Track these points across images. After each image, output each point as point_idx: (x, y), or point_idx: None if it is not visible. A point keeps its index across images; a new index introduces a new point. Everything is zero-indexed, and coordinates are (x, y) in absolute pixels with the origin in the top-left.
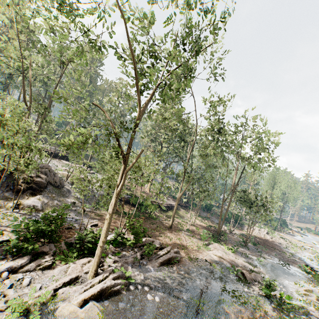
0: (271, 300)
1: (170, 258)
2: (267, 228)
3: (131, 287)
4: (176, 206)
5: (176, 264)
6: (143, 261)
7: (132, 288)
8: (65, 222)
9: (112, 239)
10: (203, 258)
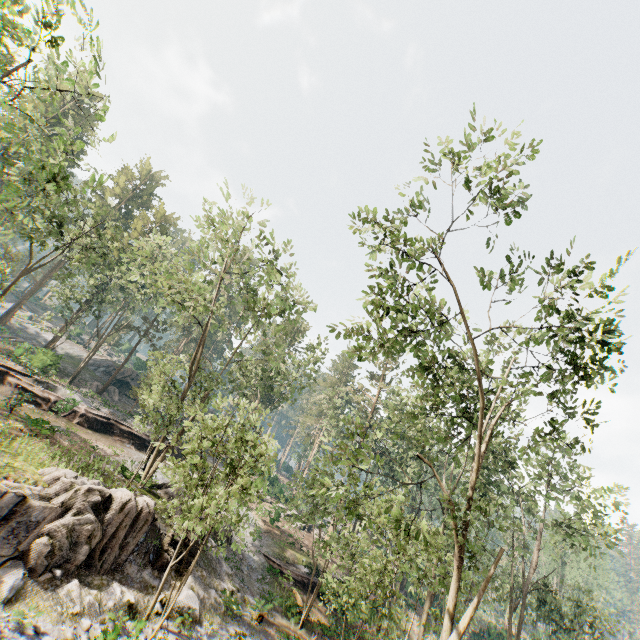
0: None
1: None
2: None
3: None
4: (426, 615)
5: None
6: None
7: None
8: None
9: None
10: None
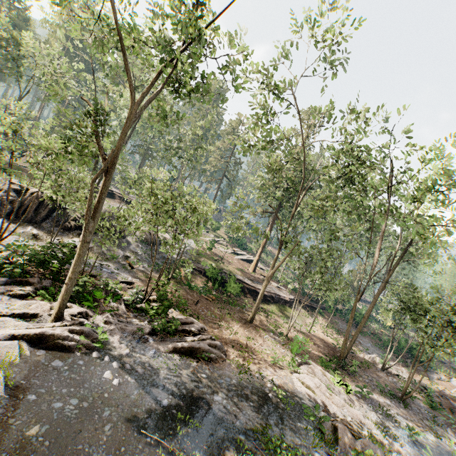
0: None
1: (194, 348)
2: None
3: (94, 353)
4: (263, 289)
5: (202, 361)
6: (150, 338)
7: (95, 356)
8: (70, 258)
9: (127, 299)
10: (269, 376)
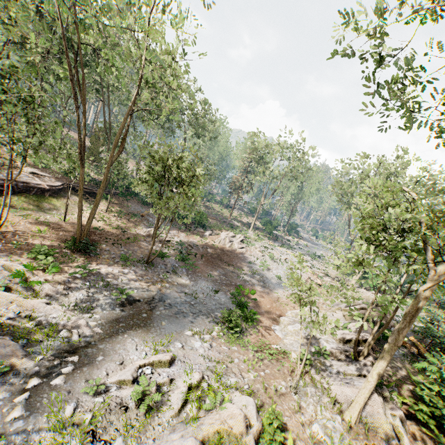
0: None
1: None
2: (253, 234)
3: None
4: None
5: None
6: None
7: None
8: None
9: None
10: None
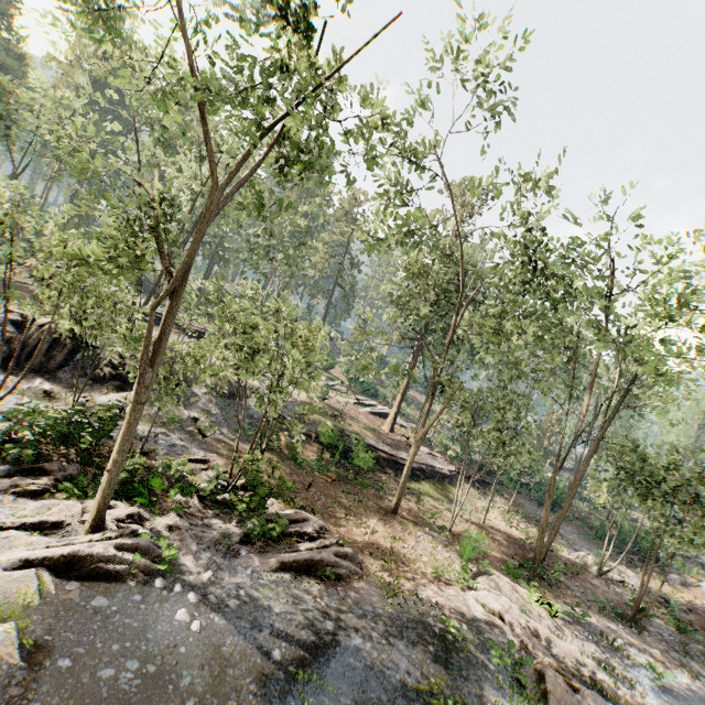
0: None
1: (313, 561)
2: None
3: (158, 581)
4: (411, 460)
5: (327, 581)
6: (242, 549)
7: (159, 585)
8: (109, 428)
9: (202, 487)
10: (431, 599)
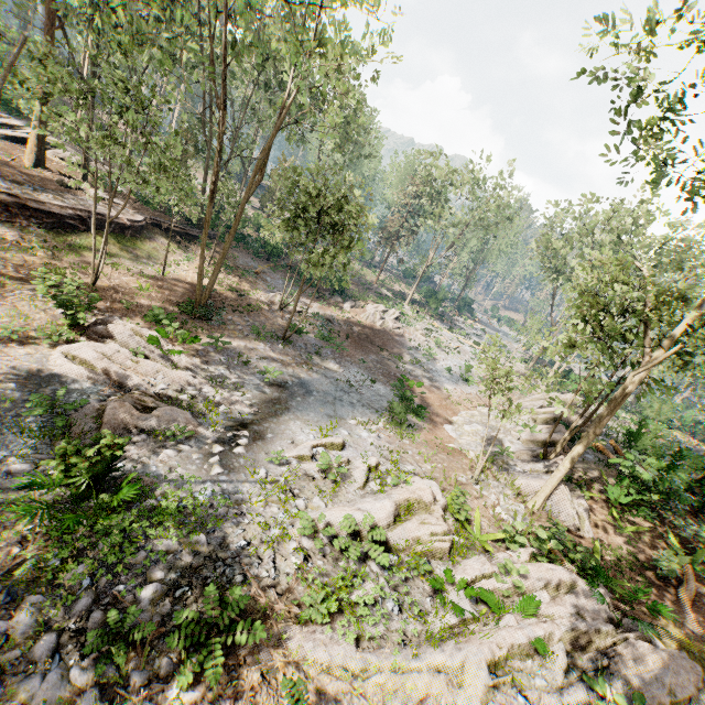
0: (90, 499)
1: None
2: (411, 310)
3: None
4: None
5: None
6: None
7: None
8: None
9: None
10: None
